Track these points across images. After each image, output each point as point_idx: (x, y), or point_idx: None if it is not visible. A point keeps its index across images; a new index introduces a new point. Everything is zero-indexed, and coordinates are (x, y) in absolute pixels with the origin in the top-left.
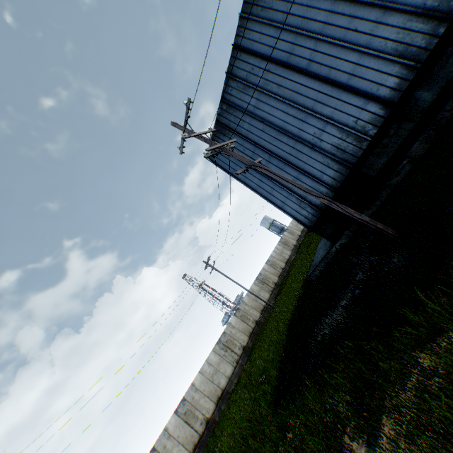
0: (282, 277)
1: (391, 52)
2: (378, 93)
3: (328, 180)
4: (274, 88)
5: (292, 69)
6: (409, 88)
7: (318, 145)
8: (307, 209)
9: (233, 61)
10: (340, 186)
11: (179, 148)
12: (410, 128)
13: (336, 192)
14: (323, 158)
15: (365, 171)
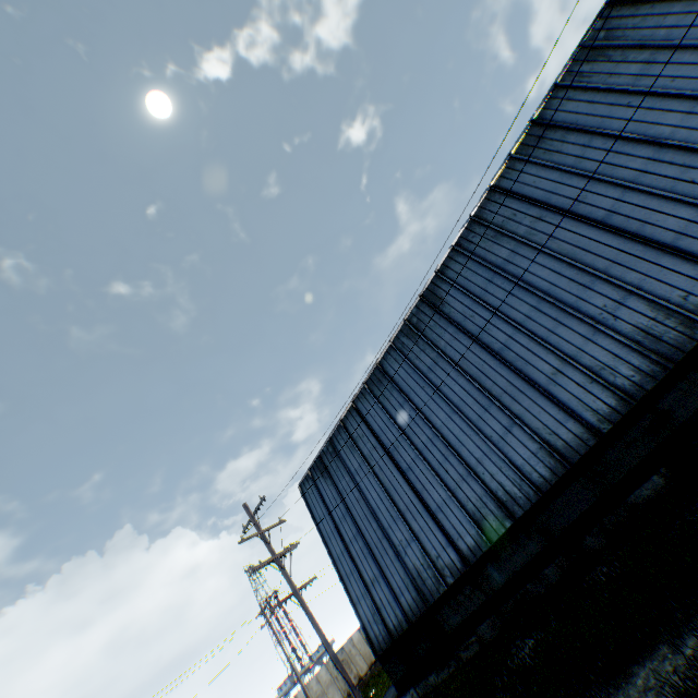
0: (376, 668)
1: (471, 512)
2: (458, 543)
3: (405, 605)
4: (376, 466)
5: (394, 463)
6: (482, 558)
7: (403, 556)
8: (379, 626)
9: (350, 415)
10: (412, 622)
11: (243, 526)
12: (483, 599)
13: (408, 628)
14: (405, 574)
15: (440, 619)
